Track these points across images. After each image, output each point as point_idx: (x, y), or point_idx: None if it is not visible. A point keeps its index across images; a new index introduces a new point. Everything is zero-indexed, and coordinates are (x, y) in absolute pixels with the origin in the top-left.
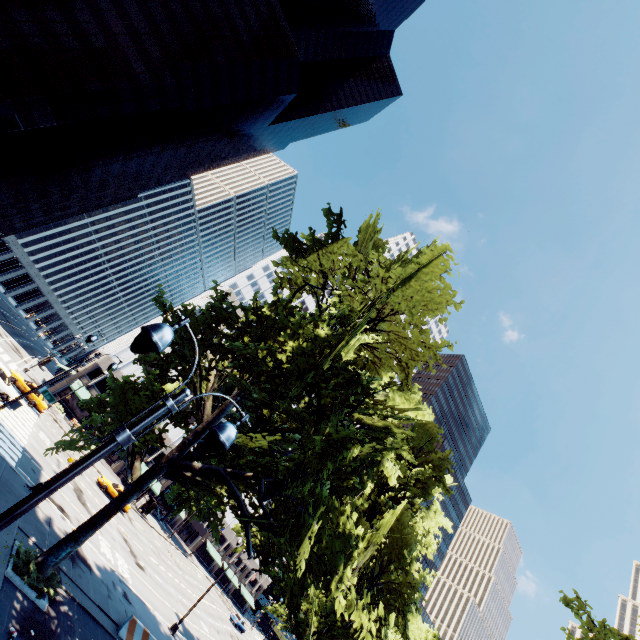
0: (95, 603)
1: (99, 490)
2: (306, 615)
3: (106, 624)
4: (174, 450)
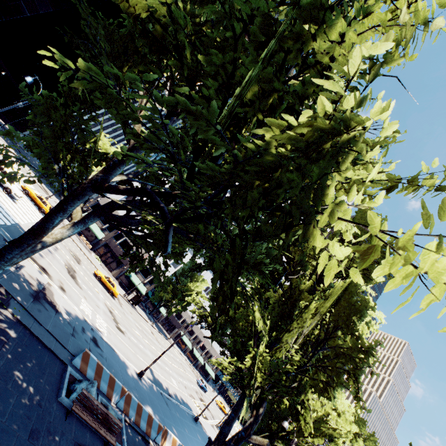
0: (51, 334)
1: (94, 278)
2: (249, 370)
3: (59, 352)
4: (98, 172)
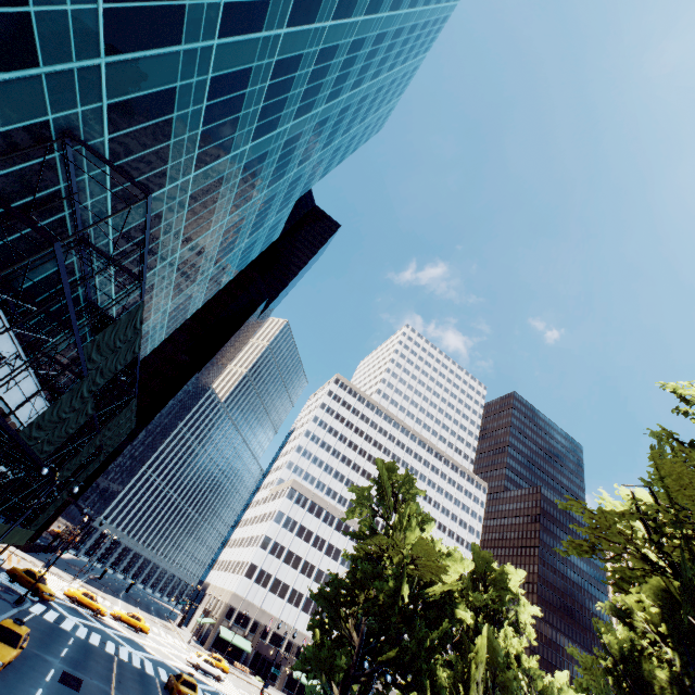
0: None
1: None
2: None
3: None
4: (351, 669)
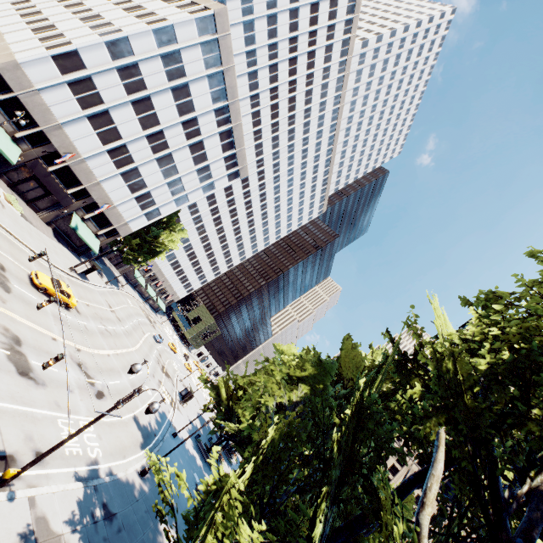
0: None
1: (36, 294)
2: None
3: None
4: None
